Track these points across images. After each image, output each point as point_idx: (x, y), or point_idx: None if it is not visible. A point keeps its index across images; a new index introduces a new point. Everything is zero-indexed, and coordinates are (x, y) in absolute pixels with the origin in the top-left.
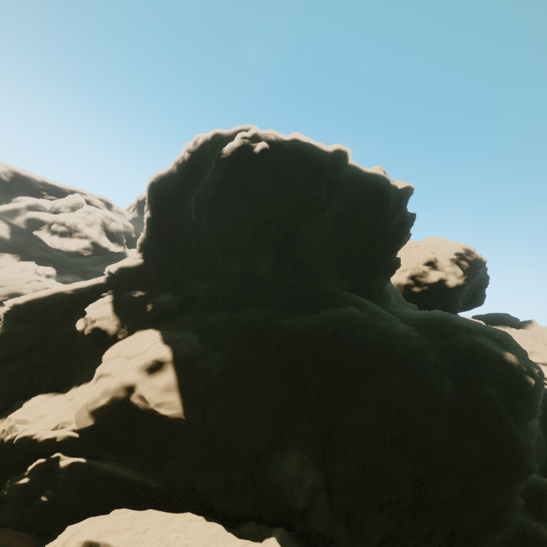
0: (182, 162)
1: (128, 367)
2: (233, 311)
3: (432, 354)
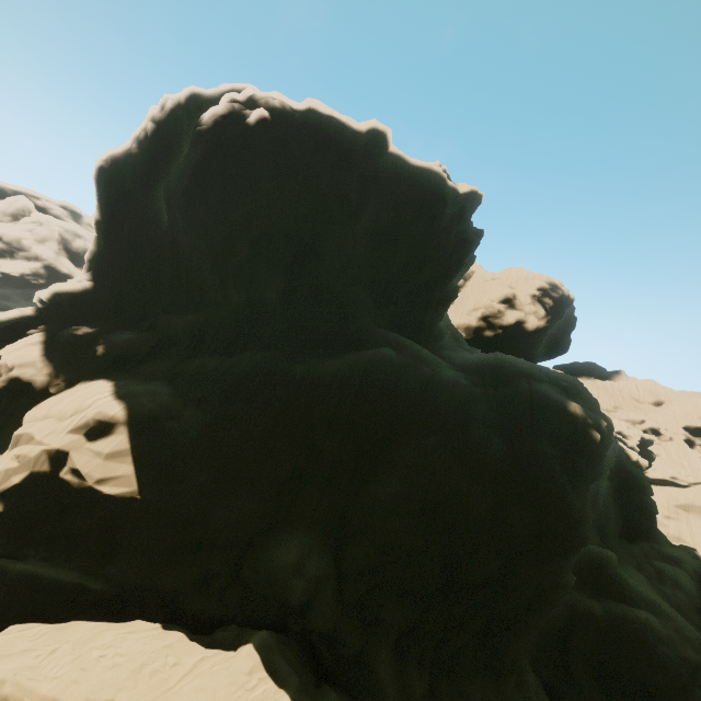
0: (144, 137)
1: (58, 431)
2: (227, 355)
3: (481, 406)
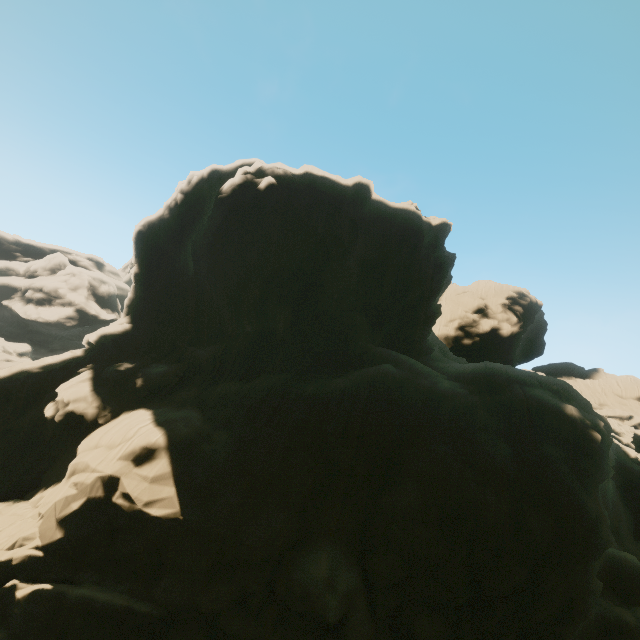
0: (174, 205)
1: (109, 458)
2: (245, 380)
3: (482, 413)
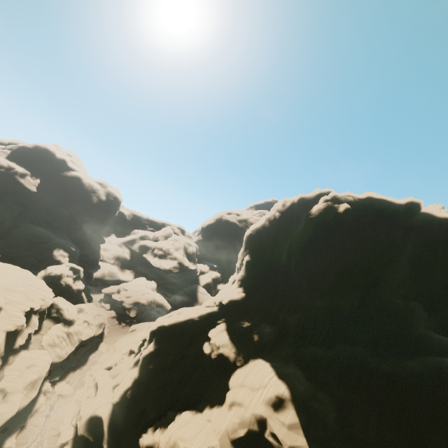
0: (273, 219)
1: (255, 399)
2: (324, 346)
3: None
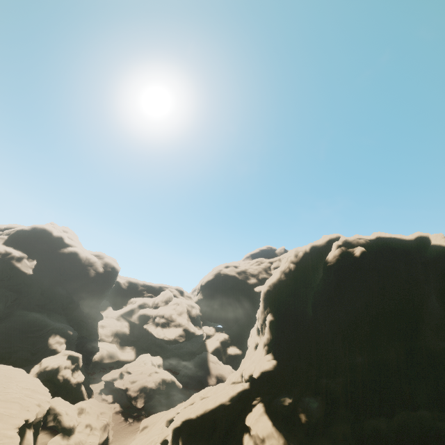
0: (288, 271)
1: None
2: (383, 415)
3: None
